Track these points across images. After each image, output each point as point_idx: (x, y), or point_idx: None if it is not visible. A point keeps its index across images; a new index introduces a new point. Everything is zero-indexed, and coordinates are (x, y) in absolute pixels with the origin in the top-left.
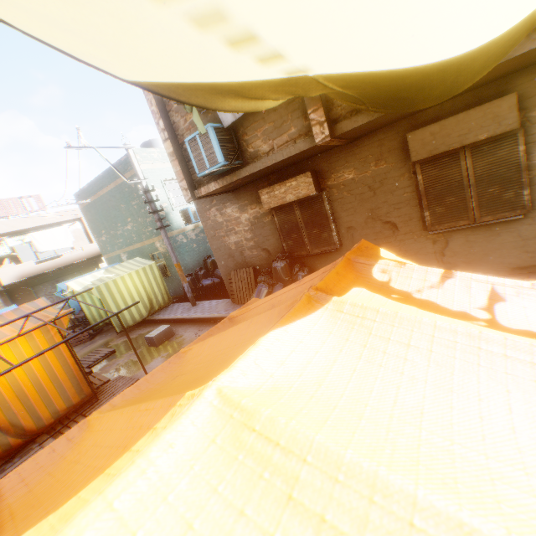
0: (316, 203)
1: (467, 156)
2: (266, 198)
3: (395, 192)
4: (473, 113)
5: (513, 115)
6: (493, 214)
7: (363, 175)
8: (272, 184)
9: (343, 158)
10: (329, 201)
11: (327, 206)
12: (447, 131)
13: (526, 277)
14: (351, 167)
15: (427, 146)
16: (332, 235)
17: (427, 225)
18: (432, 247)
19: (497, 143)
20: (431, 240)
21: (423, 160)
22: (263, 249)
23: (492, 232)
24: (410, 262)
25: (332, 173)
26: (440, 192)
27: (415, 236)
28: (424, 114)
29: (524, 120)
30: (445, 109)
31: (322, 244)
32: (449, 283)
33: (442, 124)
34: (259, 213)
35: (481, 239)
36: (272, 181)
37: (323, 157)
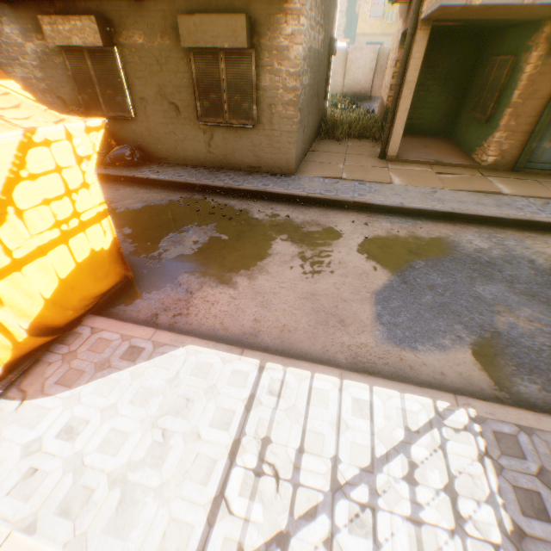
0: (108, 60)
1: (223, 61)
2: (50, 32)
3: (178, 75)
4: (222, 21)
5: (244, 37)
6: (238, 120)
7: (152, 46)
8: (61, 16)
9: (133, 18)
10: (123, 63)
11: (120, 68)
12: (205, 29)
13: (251, 174)
14: (140, 31)
15: (192, 37)
16: (127, 102)
17: (199, 116)
18: (203, 137)
19: (242, 58)
20: (203, 131)
21: (195, 51)
22: (59, 97)
23: (239, 135)
24: (28, 95)
25: (123, 31)
26: (207, 88)
27: (192, 124)
28: (197, 2)
29: (259, 45)
30: (212, 6)
31: (118, 108)
32: (4, 98)
33: (202, 20)
34: (49, 49)
35: (233, 138)
36: (60, 12)
37: (114, 6)
